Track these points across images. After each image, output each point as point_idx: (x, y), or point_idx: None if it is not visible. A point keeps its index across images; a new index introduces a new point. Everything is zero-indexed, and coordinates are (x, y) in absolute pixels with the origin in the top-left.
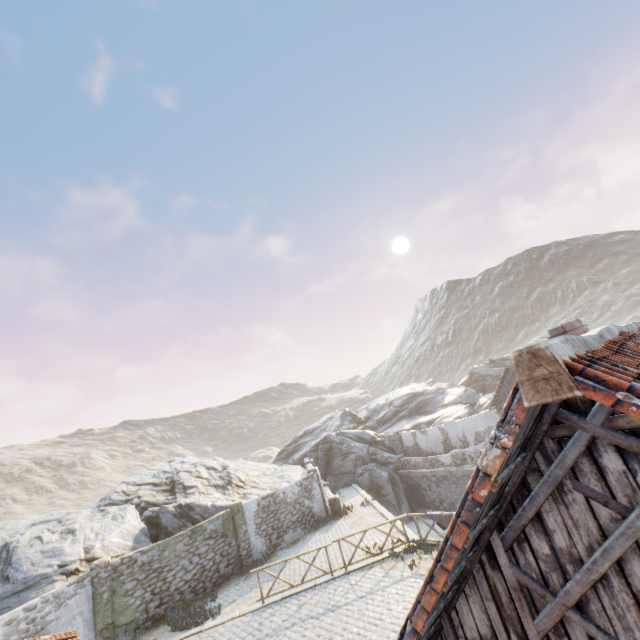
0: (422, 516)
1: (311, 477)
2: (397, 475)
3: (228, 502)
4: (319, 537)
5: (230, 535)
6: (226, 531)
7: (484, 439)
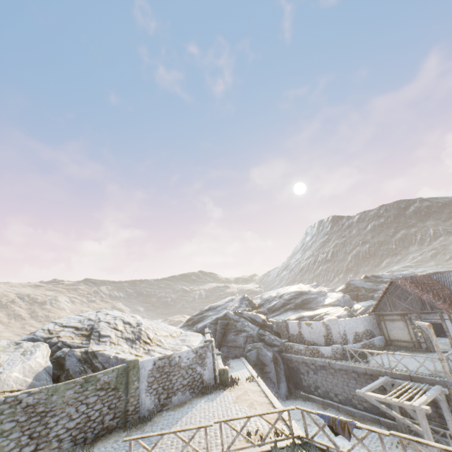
0: (297, 397)
1: (206, 347)
2: (280, 356)
3: (130, 356)
4: (204, 405)
5: (121, 389)
6: (118, 385)
7: (362, 339)
